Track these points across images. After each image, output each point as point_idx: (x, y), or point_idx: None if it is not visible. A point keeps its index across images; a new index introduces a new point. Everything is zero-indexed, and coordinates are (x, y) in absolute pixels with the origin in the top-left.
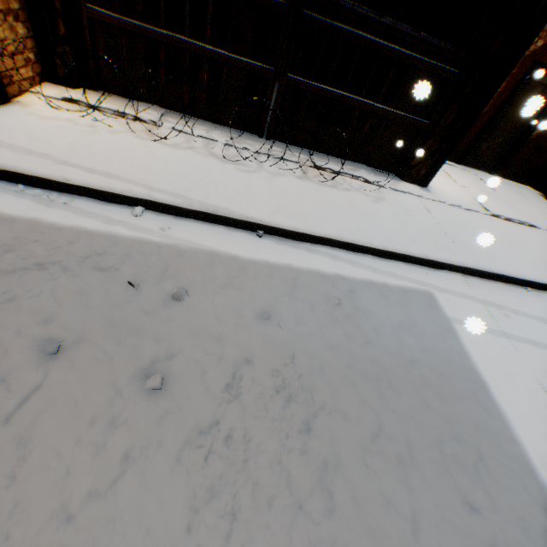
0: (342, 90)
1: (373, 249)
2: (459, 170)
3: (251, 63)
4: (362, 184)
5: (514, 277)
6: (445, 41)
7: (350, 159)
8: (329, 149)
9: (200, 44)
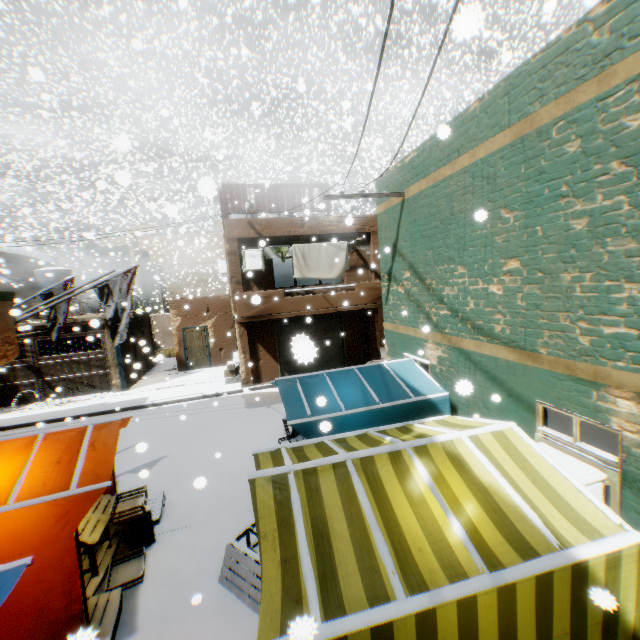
0: (67, 374)
1: (53, 420)
2: (182, 373)
3: (28, 381)
4: (83, 401)
5: (122, 408)
6: (95, 350)
7: (88, 393)
8: (76, 394)
9: (6, 383)
